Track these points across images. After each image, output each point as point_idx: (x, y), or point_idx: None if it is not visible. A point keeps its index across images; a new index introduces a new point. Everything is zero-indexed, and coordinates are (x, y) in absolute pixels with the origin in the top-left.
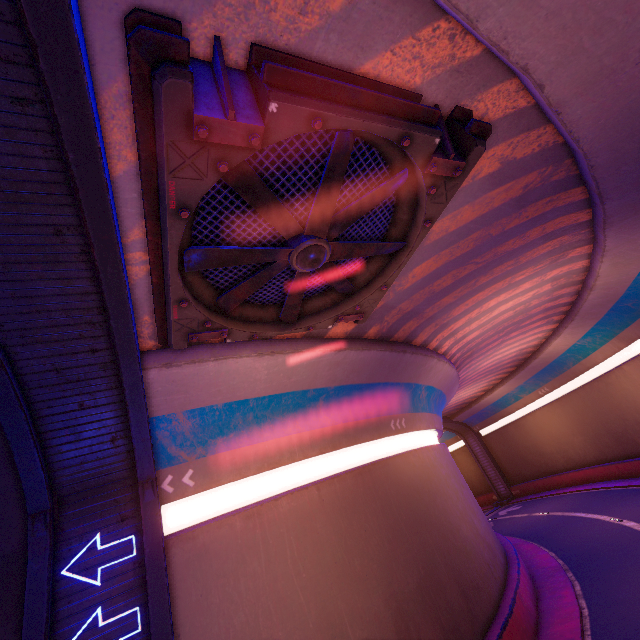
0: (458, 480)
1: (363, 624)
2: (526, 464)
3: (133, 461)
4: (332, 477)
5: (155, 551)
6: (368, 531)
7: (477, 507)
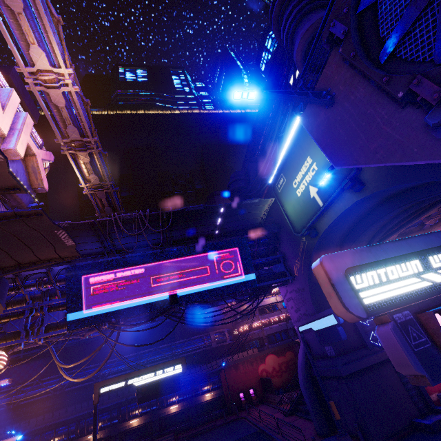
0: None
1: None
2: None
3: None
4: None
5: None
6: None
7: None
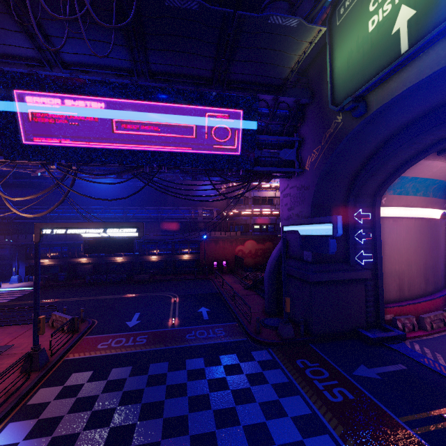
0: None
1: (416, 266)
2: None
3: (377, 189)
4: (419, 218)
5: (378, 220)
6: (424, 242)
7: None
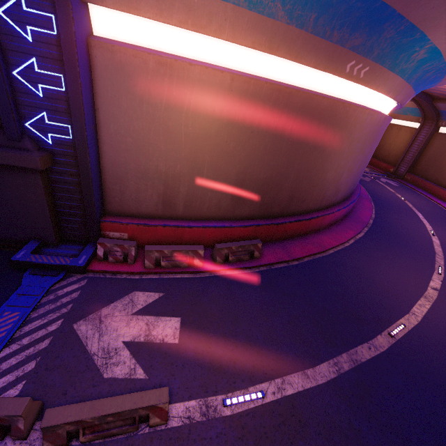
0: (364, 147)
1: (215, 173)
2: (437, 170)
3: None
4: (251, 77)
5: (69, 41)
6: (254, 133)
7: (358, 170)
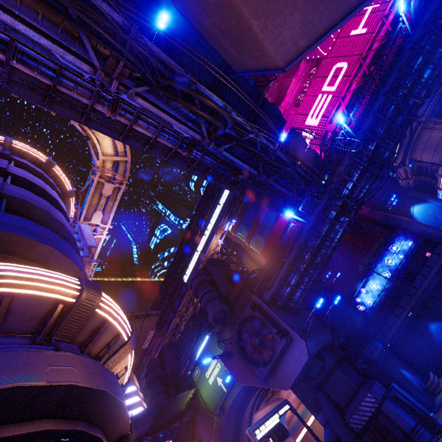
0: None
1: None
2: None
3: None
4: None
5: None
6: None
7: None
